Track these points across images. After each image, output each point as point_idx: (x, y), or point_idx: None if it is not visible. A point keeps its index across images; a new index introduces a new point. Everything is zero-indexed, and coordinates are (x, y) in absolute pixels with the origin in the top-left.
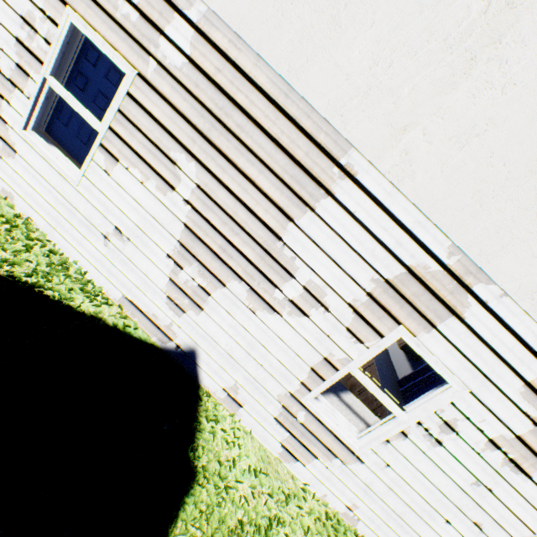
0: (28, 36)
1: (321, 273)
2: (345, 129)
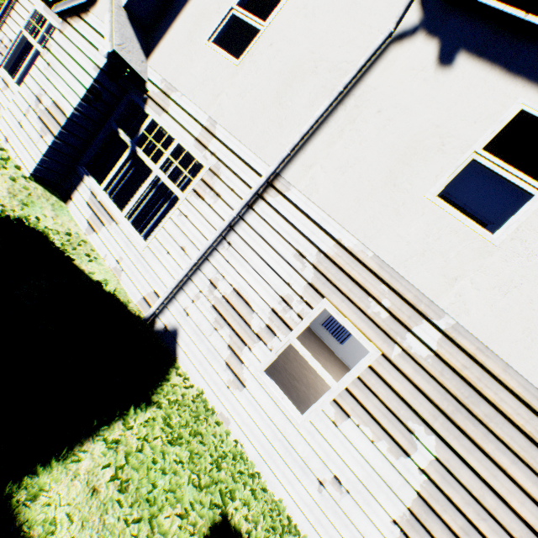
0: (282, 308)
1: None
2: None
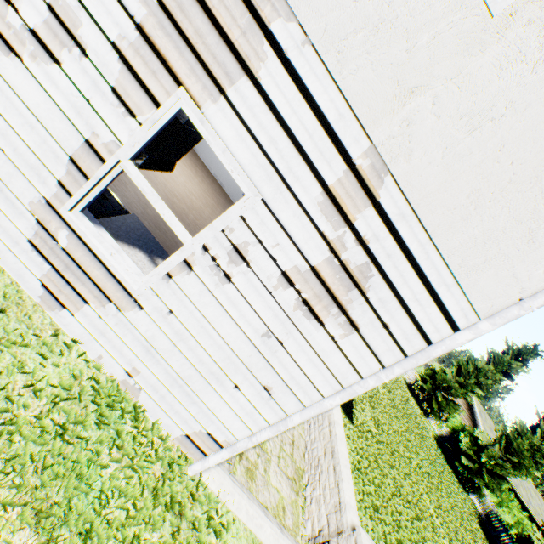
0: None
1: None
2: None
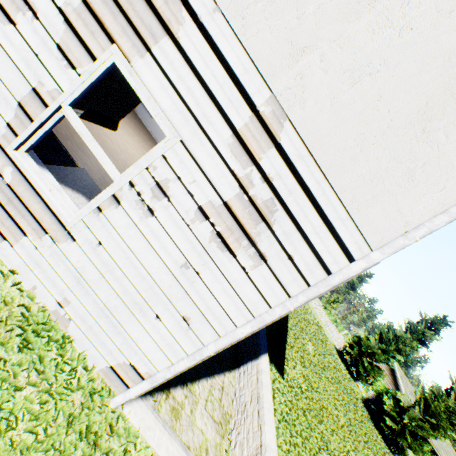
0: None
1: None
2: None
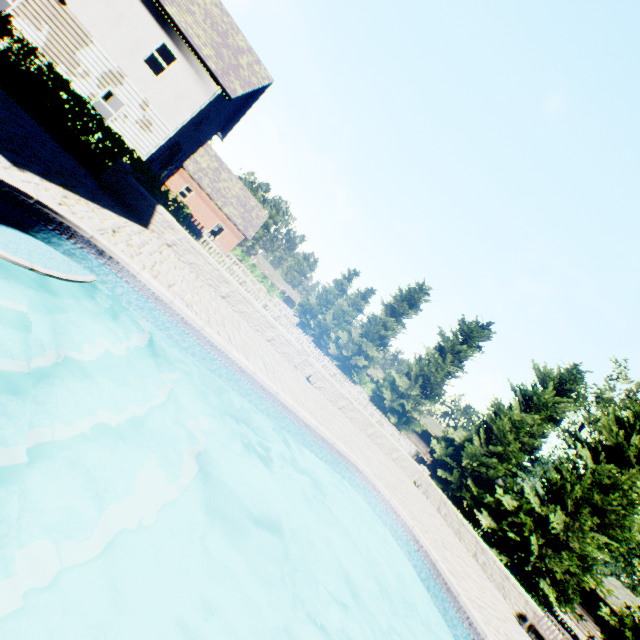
0: None
1: (89, 68)
2: (91, 32)
